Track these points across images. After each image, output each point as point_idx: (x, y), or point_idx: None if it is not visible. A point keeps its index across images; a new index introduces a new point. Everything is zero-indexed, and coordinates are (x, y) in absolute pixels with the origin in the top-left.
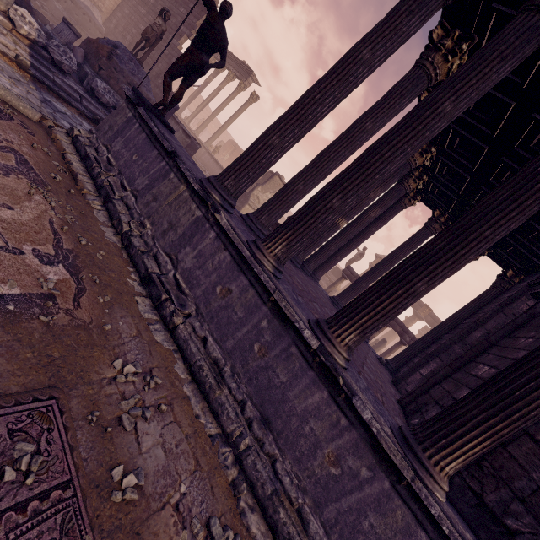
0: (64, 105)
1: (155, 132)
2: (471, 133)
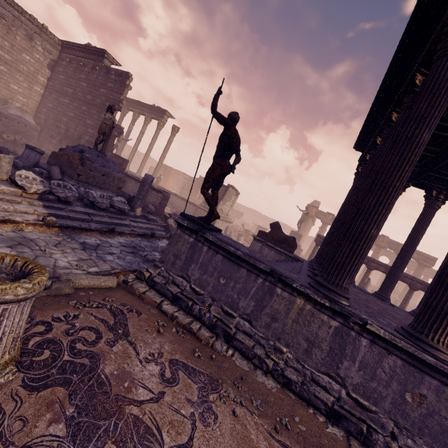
0: (89, 235)
1: (241, 256)
2: (441, 131)
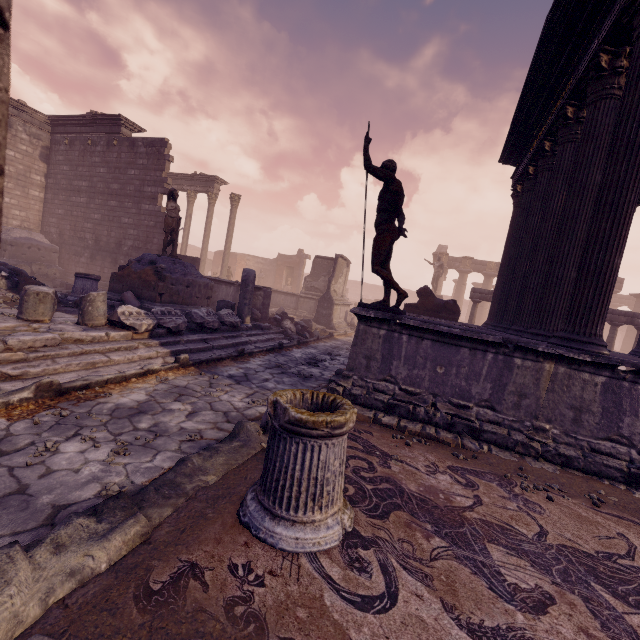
0: (225, 366)
1: (459, 334)
2: None
